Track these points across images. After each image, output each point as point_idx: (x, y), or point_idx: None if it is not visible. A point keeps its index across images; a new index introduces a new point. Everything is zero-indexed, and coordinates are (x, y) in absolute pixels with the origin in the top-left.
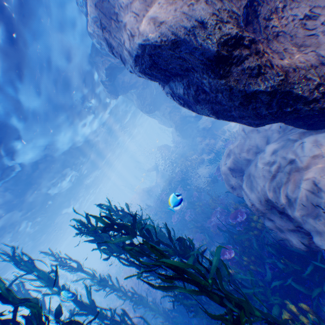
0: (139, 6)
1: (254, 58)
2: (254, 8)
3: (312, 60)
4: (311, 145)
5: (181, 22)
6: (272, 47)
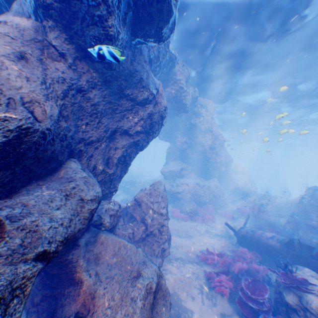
0: None
1: None
2: None
3: None
4: None
5: None
6: None
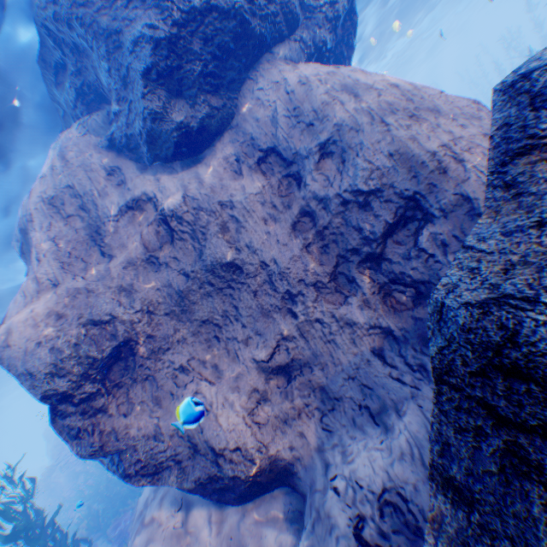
0: (32, 286)
1: (80, 416)
2: (131, 344)
3: (150, 426)
4: (160, 499)
5: (20, 358)
6: (133, 391)
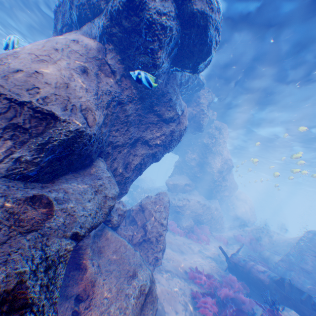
0: None
1: None
2: None
3: None
4: None
5: None
6: None
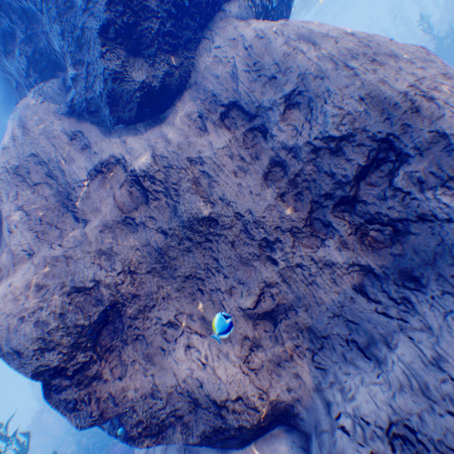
0: (6, 259)
1: (75, 388)
2: (118, 307)
3: (148, 386)
4: (161, 451)
5: (3, 337)
6: (125, 352)
